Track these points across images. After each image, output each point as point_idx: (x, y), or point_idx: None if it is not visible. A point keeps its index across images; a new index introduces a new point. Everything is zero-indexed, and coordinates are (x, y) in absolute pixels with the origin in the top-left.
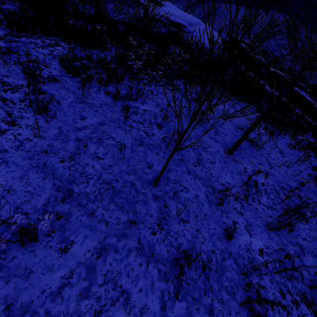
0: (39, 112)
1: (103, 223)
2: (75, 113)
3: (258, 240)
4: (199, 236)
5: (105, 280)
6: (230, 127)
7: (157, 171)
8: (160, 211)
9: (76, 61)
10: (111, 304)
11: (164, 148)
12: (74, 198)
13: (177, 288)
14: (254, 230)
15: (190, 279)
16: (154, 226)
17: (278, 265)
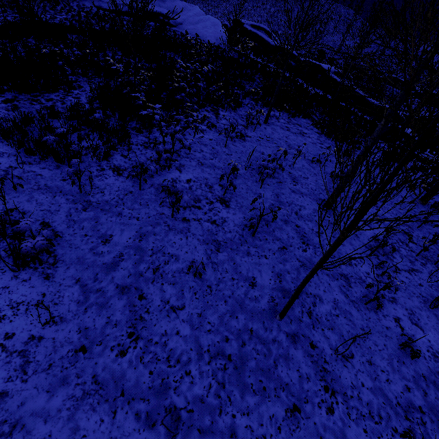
0: (20, 263)
1: None
2: (87, 234)
3: (434, 333)
4: (378, 372)
5: None
6: (303, 163)
7: (266, 287)
8: (313, 361)
9: (33, 126)
10: None
11: (251, 239)
12: (186, 424)
13: None
14: (420, 319)
15: None
16: (322, 395)
17: None
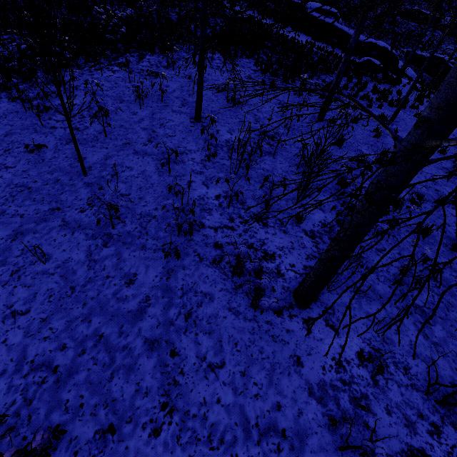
0: None
1: (17, 217)
2: None
3: (217, 189)
4: (142, 202)
5: (23, 252)
6: (207, 93)
7: (91, 162)
8: (93, 194)
9: None
10: (31, 265)
11: (103, 139)
12: None
13: (106, 241)
14: (214, 182)
15: (123, 233)
16: (84, 206)
17: (236, 202)
